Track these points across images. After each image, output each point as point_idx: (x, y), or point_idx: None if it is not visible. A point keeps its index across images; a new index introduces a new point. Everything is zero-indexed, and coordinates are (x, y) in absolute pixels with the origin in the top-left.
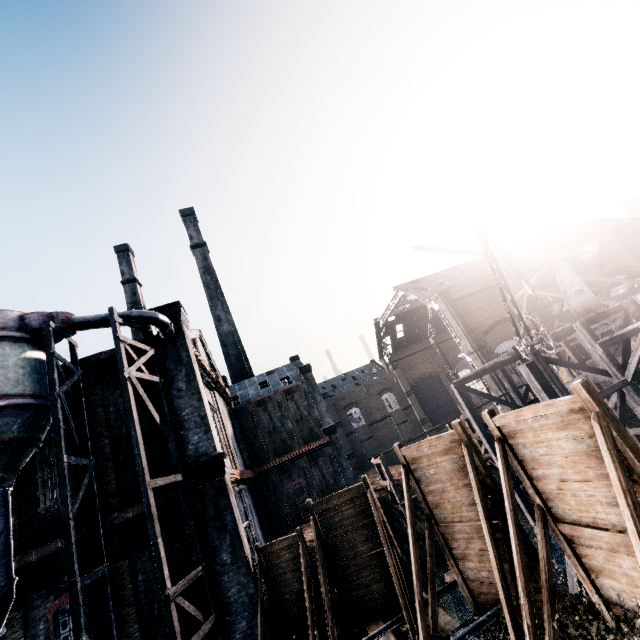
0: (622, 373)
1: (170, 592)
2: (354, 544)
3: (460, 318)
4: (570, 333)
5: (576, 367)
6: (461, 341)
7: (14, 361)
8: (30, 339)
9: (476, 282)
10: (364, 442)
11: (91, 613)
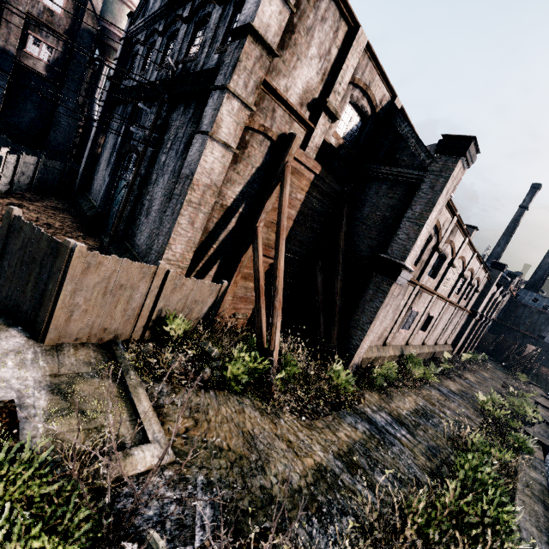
0: None
1: None
2: (503, 348)
3: None
4: None
5: None
6: None
7: None
8: None
9: None
10: None
11: None
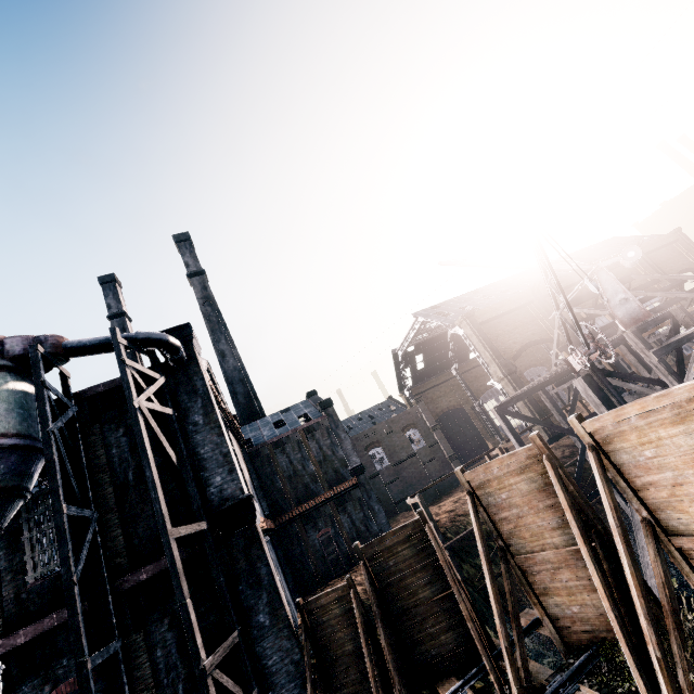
0: (680, 382)
1: (206, 664)
2: (414, 590)
3: (487, 342)
4: (622, 343)
5: (632, 378)
6: (490, 367)
7: None
8: (13, 368)
9: (501, 304)
10: (389, 485)
11: None
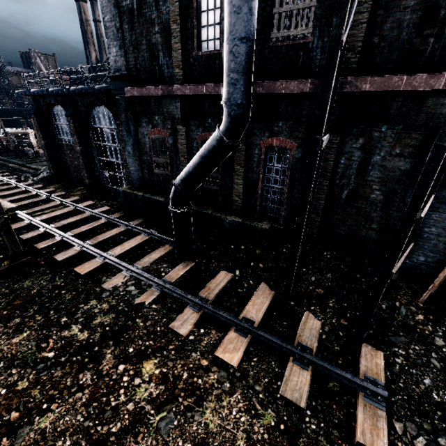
0: None
1: (422, 218)
2: None
3: None
4: None
5: None
6: None
7: None
8: None
9: None
10: None
11: (292, 164)
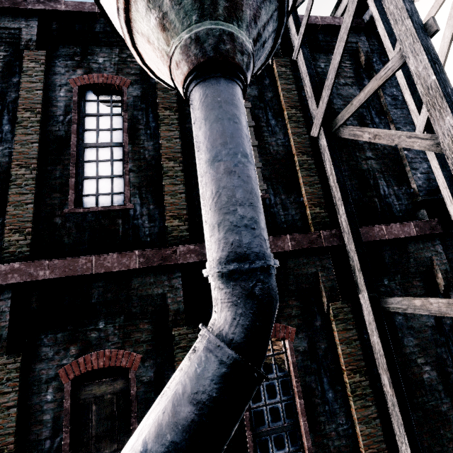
0: None
1: None
2: None
3: None
4: None
5: None
6: None
7: None
8: None
9: None
10: None
11: (298, 365)
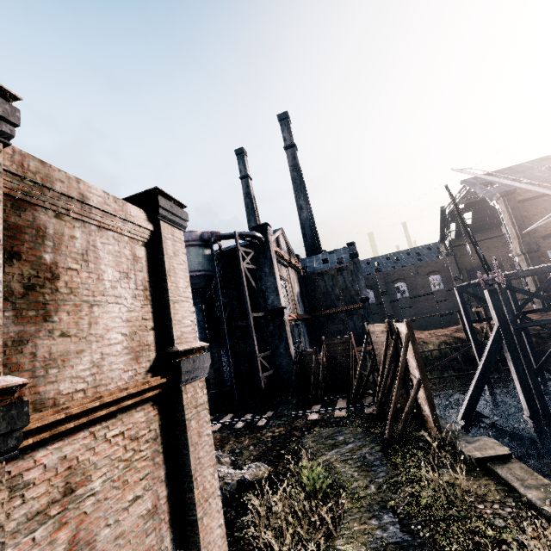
0: None
1: (258, 355)
2: (340, 362)
3: (518, 221)
4: (549, 270)
5: (538, 298)
6: (512, 242)
7: (200, 255)
8: (205, 245)
9: None
10: (404, 309)
11: (232, 355)
